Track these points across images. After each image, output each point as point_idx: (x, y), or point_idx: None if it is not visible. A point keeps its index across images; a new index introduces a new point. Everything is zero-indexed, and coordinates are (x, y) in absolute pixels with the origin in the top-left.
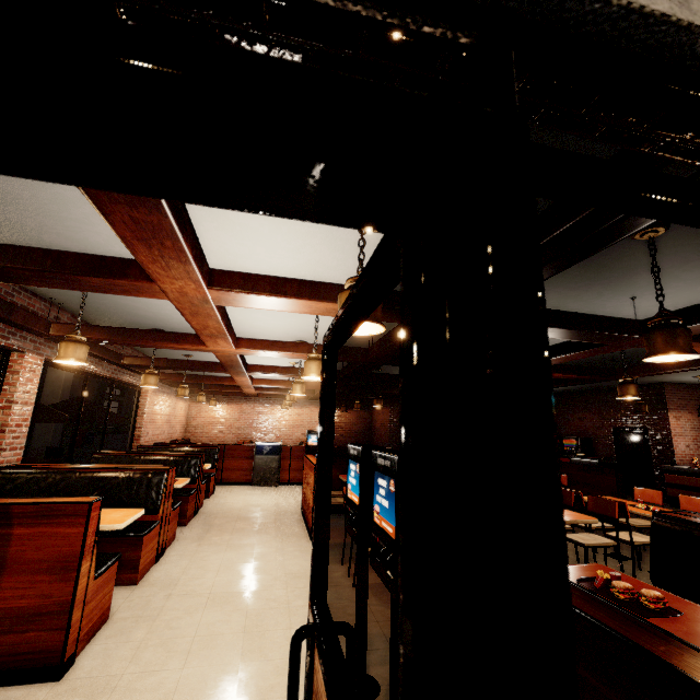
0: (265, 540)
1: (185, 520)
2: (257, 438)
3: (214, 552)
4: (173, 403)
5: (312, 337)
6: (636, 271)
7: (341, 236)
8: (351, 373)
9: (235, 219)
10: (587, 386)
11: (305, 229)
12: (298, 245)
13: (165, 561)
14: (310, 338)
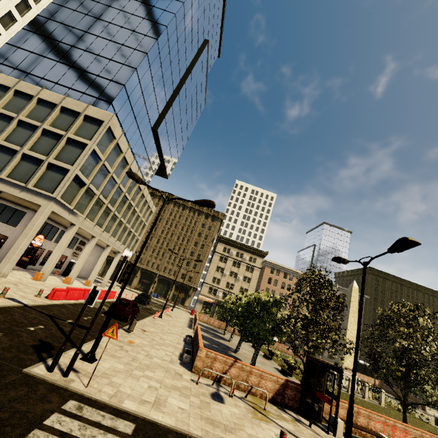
0: None
1: None
2: None
3: None
4: None
5: None
6: None
7: None
8: None
9: None
10: None
11: None
12: None
13: None
14: None
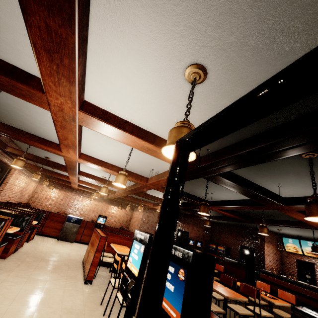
0: (55, 279)
1: (6, 254)
2: (69, 212)
3: (17, 283)
4: (28, 181)
5: (120, 165)
6: (289, 173)
7: (164, 109)
8: (134, 189)
9: (110, 78)
10: (233, 223)
11: (147, 98)
12: (138, 107)
13: None
14: (118, 165)
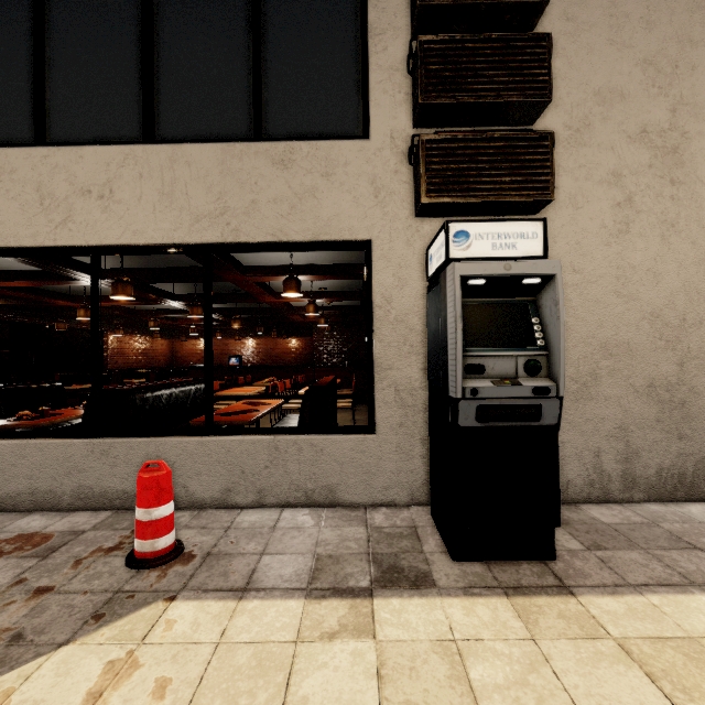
0: None
1: None
2: (226, 364)
3: None
4: (148, 340)
5: None
6: None
7: None
8: None
9: None
10: None
11: None
12: None
13: None
14: None
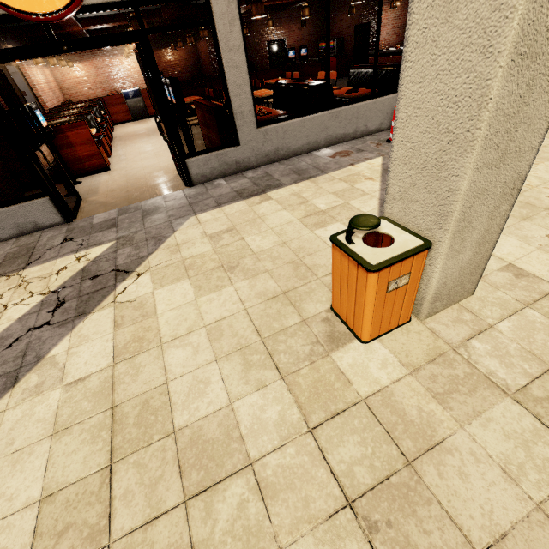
0: (153, 138)
1: (110, 140)
2: (119, 88)
3: (133, 146)
4: (42, 72)
5: None
6: None
7: None
8: (160, 24)
9: None
10: None
11: None
12: None
13: (115, 152)
14: None
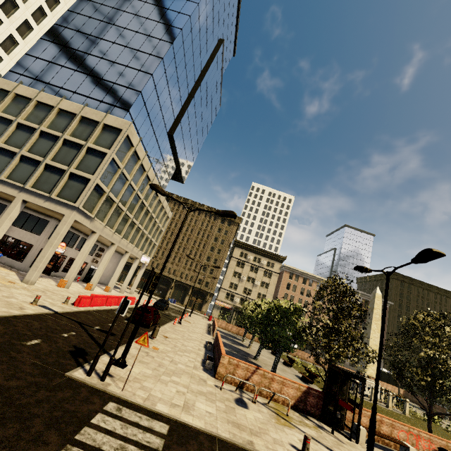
0: None
1: None
2: None
3: None
4: None
5: None
6: None
7: None
8: None
9: None
10: None
11: None
12: None
13: None
14: None
